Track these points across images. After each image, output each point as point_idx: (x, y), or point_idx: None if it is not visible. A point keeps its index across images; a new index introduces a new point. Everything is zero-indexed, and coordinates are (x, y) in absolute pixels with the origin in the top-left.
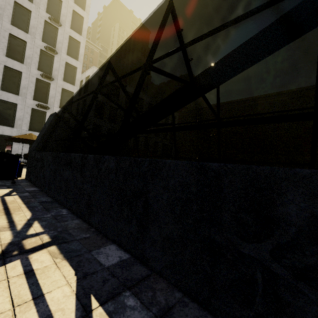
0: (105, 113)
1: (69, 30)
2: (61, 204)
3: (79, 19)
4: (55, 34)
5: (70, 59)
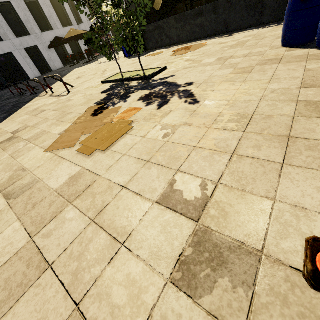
0: None
1: None
2: (199, 39)
3: None
4: None
5: None
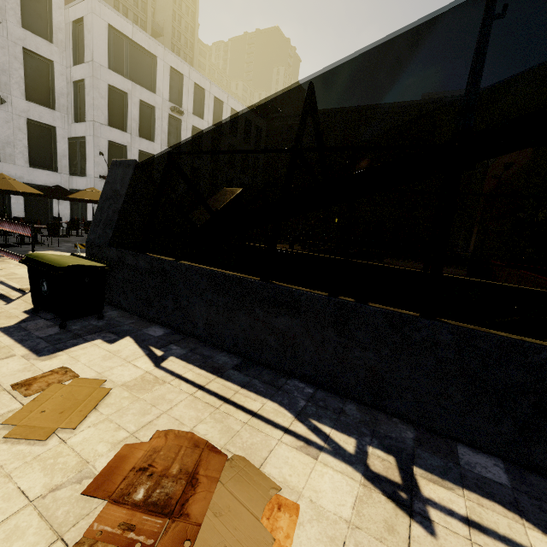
0: (130, 116)
1: None
2: (273, 368)
3: None
4: None
5: None
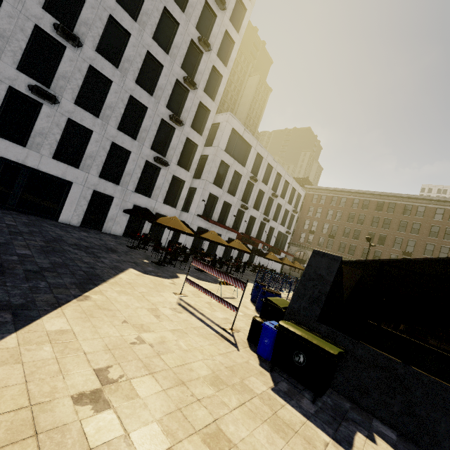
0: (226, 179)
1: (214, 57)
2: None
3: (228, 44)
4: (197, 60)
5: (206, 98)
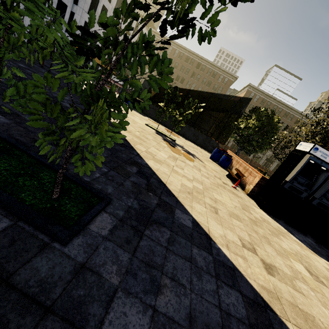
0: (97, 11)
1: None
2: (171, 130)
3: None
4: None
5: None
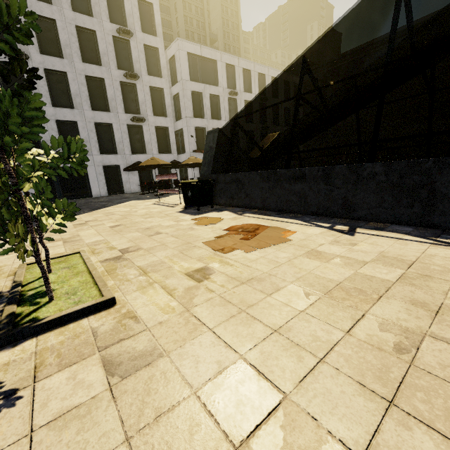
0: (205, 107)
1: None
2: (296, 213)
3: None
4: (120, 3)
5: (148, 37)
